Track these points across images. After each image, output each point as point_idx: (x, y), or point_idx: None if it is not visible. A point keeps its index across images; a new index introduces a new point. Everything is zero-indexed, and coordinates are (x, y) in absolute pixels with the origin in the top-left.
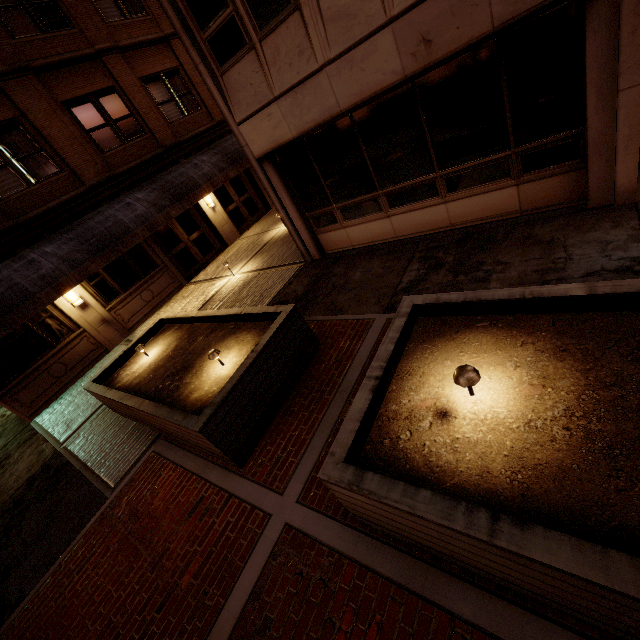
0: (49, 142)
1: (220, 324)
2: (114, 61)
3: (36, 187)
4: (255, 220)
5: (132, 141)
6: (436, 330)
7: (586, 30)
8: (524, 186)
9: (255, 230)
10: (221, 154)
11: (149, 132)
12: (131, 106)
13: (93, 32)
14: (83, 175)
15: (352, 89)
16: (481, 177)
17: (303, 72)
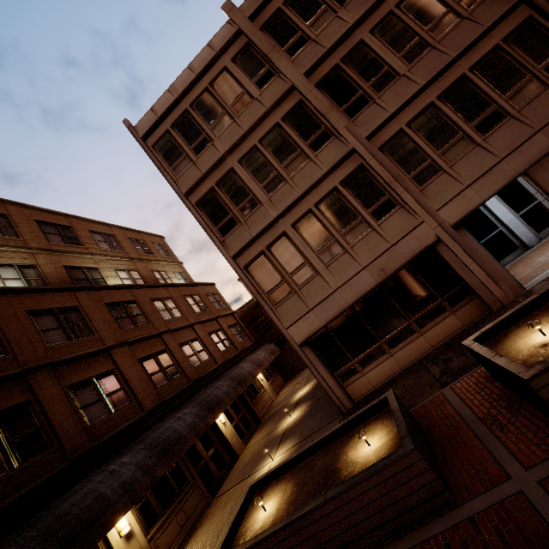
0: (128, 382)
1: (327, 446)
2: (167, 336)
3: (113, 415)
4: (251, 433)
5: (173, 379)
6: (495, 342)
7: (441, 254)
8: (456, 313)
9: (259, 436)
10: (230, 379)
11: (183, 373)
12: (173, 359)
13: (158, 324)
14: (144, 403)
15: (353, 294)
16: (433, 315)
17: (325, 294)
